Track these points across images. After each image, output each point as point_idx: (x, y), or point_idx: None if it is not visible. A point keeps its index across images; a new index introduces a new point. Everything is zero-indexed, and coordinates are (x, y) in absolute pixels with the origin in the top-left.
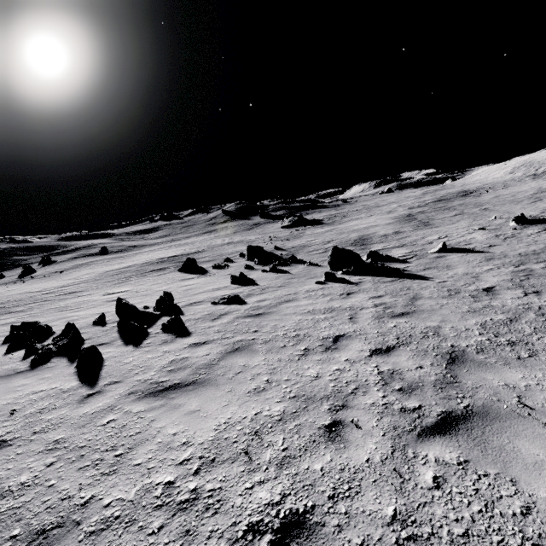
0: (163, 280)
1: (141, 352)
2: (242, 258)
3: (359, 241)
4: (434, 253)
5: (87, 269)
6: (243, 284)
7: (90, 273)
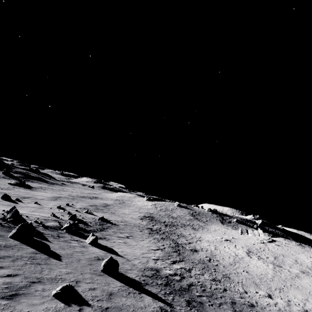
0: None
1: None
2: None
3: (26, 197)
4: (33, 203)
5: None
6: None
7: None
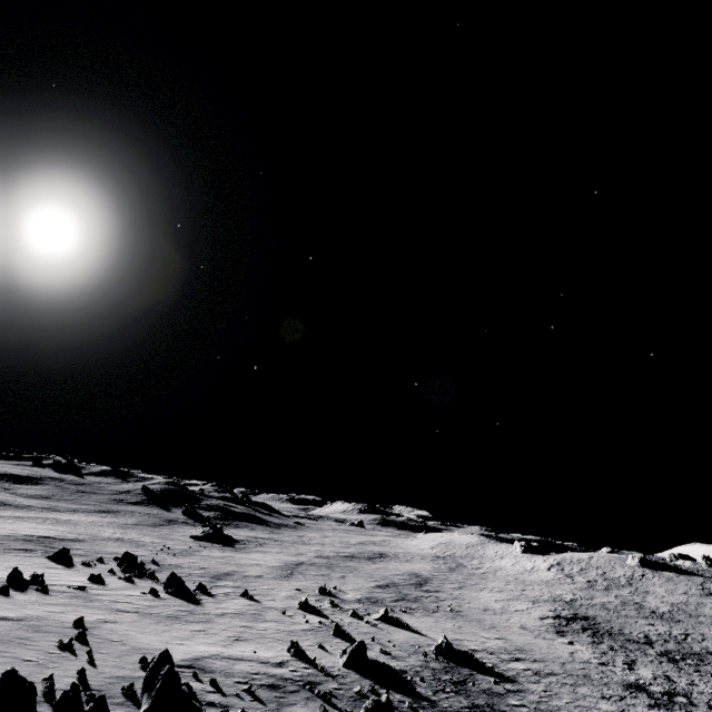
0: (30, 562)
1: (26, 594)
2: (116, 561)
3: (222, 575)
4: (238, 596)
5: None
6: (96, 582)
7: None
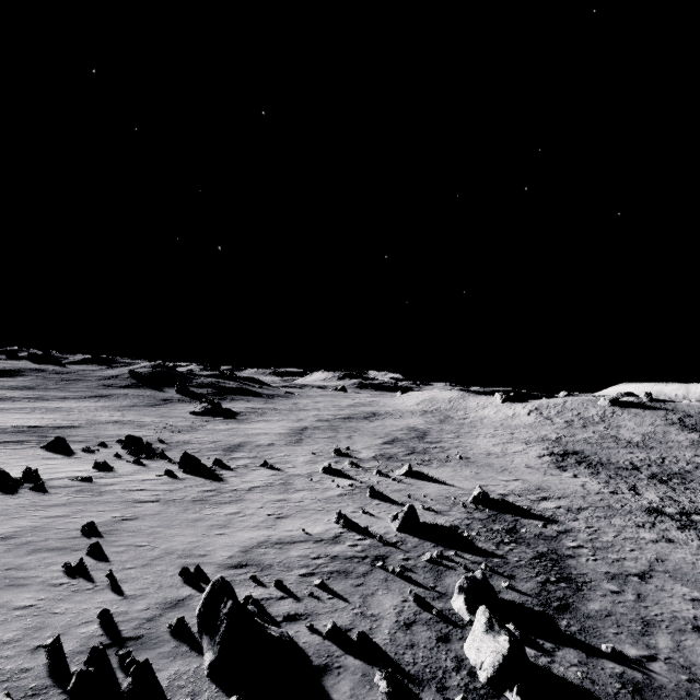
0: (22, 455)
1: (17, 497)
2: (120, 444)
3: (234, 447)
4: (258, 467)
5: None
6: (102, 470)
7: None
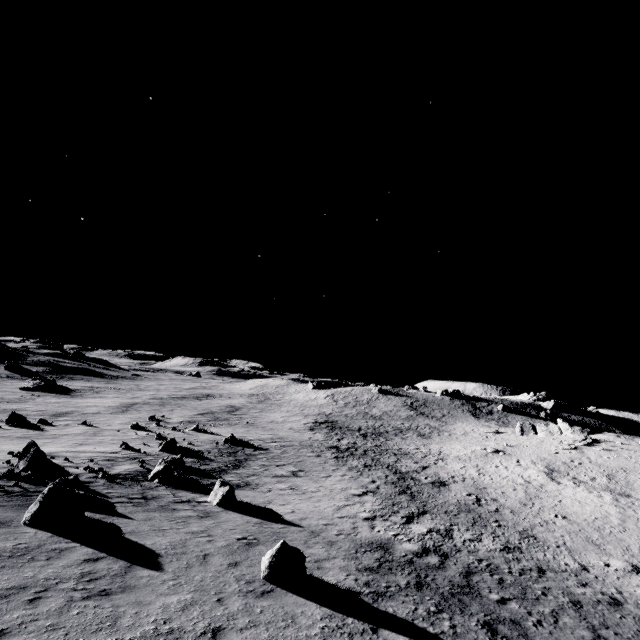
0: None
1: None
2: None
3: (61, 414)
4: (78, 425)
5: None
6: None
7: None
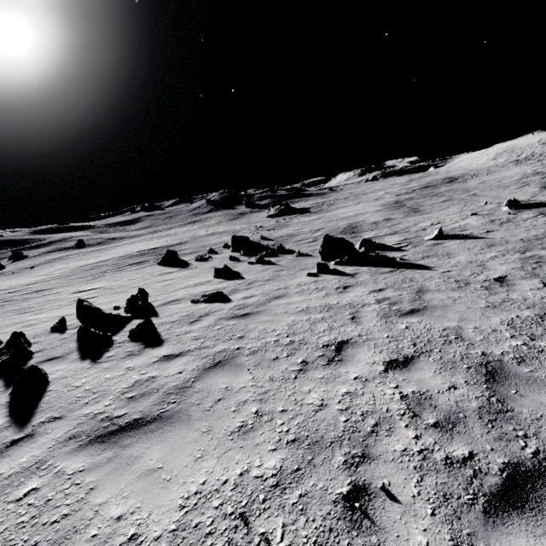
0: (141, 274)
1: (98, 370)
2: (227, 249)
3: (349, 229)
4: (430, 240)
5: (60, 264)
6: (228, 278)
7: (62, 268)
